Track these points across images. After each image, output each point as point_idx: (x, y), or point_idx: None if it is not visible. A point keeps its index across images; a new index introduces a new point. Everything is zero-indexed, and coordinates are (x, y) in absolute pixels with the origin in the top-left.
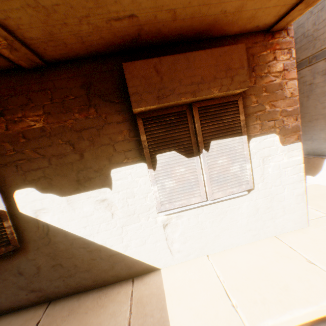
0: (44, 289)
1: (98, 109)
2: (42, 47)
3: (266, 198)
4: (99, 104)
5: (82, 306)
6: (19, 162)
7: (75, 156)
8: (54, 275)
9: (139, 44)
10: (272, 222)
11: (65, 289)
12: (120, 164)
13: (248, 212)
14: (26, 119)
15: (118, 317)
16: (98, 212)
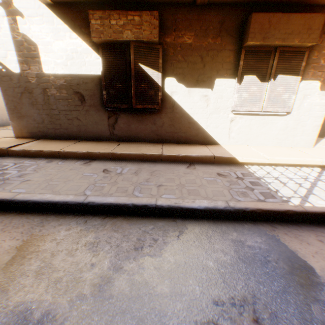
0: (162, 136)
1: (222, 39)
2: None
3: (294, 122)
4: (224, 36)
5: (182, 146)
6: (173, 62)
7: (200, 65)
8: (168, 130)
9: (262, 2)
10: (292, 138)
11: (171, 139)
12: (222, 77)
13: (280, 127)
14: (184, 37)
15: (204, 149)
16: (201, 102)
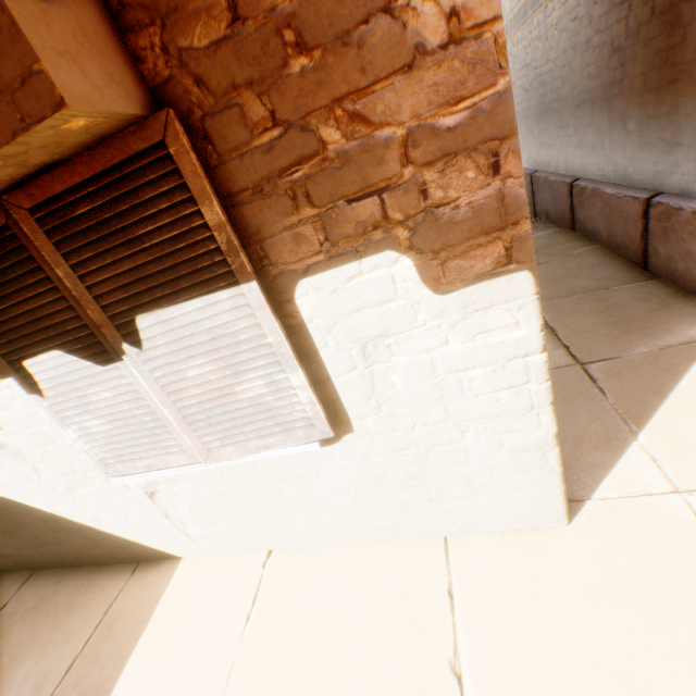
0: (18, 556)
1: None
2: None
3: (400, 453)
4: None
5: (54, 599)
6: None
7: None
8: (16, 542)
9: None
10: (433, 508)
11: (46, 560)
12: None
13: (350, 483)
14: None
15: (69, 646)
16: (9, 465)
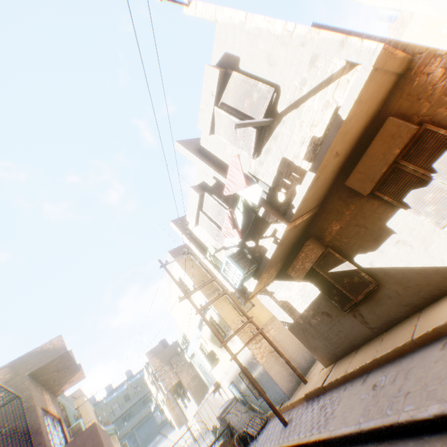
0: (410, 303)
1: (352, 203)
2: (317, 203)
3: None
4: (350, 201)
5: (438, 304)
6: (344, 246)
7: (362, 230)
8: (408, 294)
9: (342, 166)
10: None
11: (423, 300)
12: (388, 218)
13: None
14: (332, 228)
15: None
16: (399, 249)
